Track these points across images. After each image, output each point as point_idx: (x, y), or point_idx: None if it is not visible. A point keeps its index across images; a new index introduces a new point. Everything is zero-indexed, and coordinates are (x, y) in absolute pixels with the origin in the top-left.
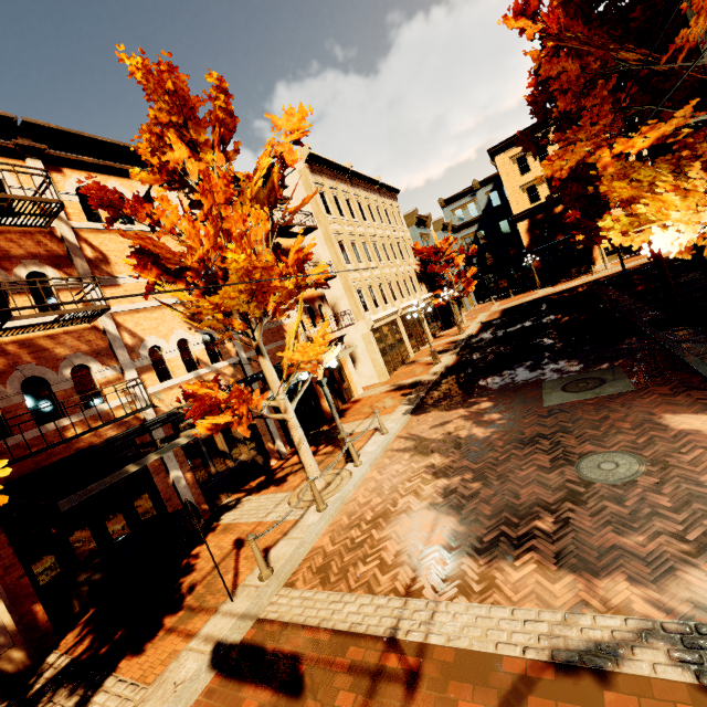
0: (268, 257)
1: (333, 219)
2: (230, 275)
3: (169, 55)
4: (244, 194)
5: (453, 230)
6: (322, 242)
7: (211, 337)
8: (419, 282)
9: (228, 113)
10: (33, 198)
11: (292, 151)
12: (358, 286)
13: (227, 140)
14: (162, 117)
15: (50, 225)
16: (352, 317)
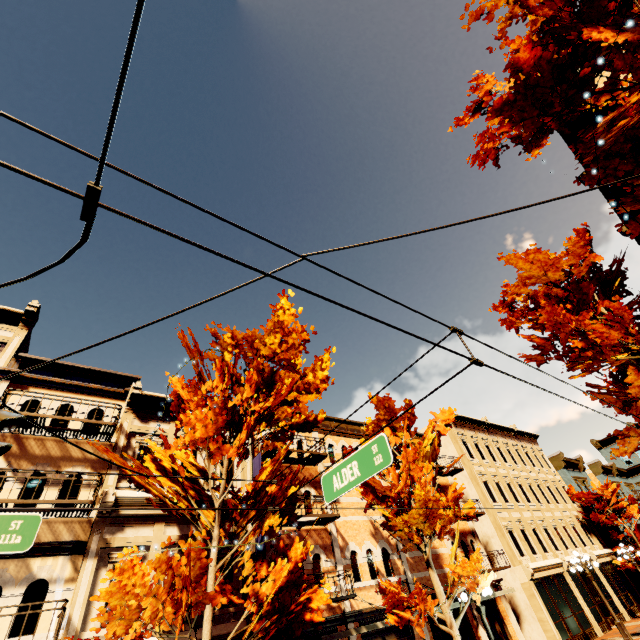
0: (437, 494)
1: (475, 461)
2: (415, 503)
3: (388, 394)
4: (419, 454)
5: (621, 473)
6: (468, 480)
7: (386, 552)
8: (586, 532)
9: (412, 414)
10: (319, 453)
11: (445, 430)
12: (508, 526)
13: (410, 426)
14: (381, 417)
15: (316, 465)
16: (506, 558)
